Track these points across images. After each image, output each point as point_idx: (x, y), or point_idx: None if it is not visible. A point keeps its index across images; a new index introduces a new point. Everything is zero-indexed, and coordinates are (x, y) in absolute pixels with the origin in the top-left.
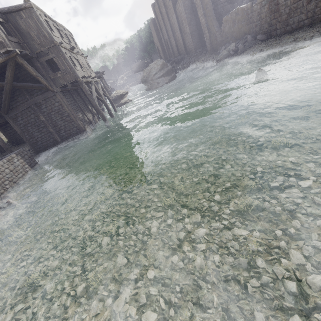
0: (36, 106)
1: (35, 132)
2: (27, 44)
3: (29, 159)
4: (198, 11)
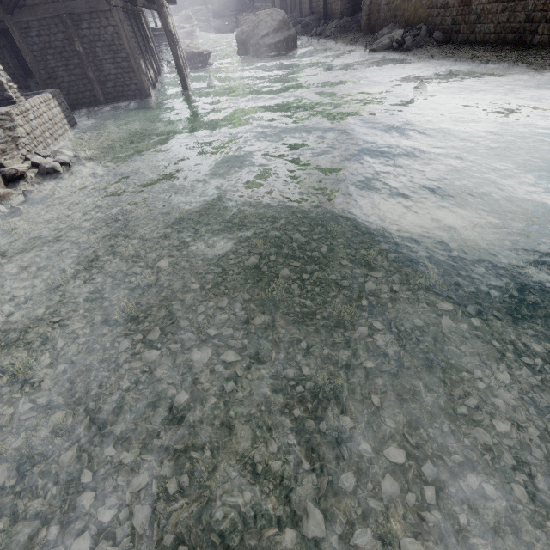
0: (71, 19)
1: (60, 70)
2: None
3: (67, 111)
4: None
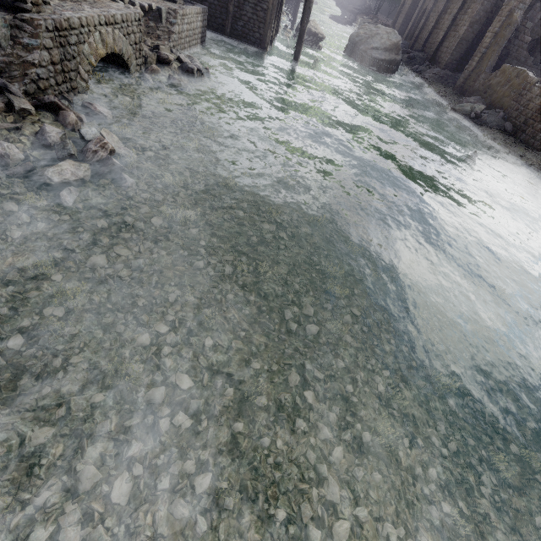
0: None
1: None
2: None
3: (204, 28)
4: (495, 22)
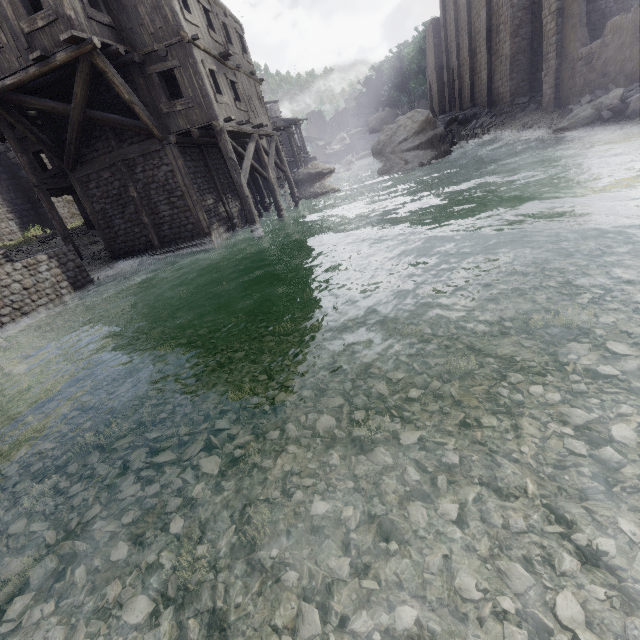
0: (127, 165)
1: (117, 218)
2: (130, 33)
3: (76, 270)
4: (545, 2)
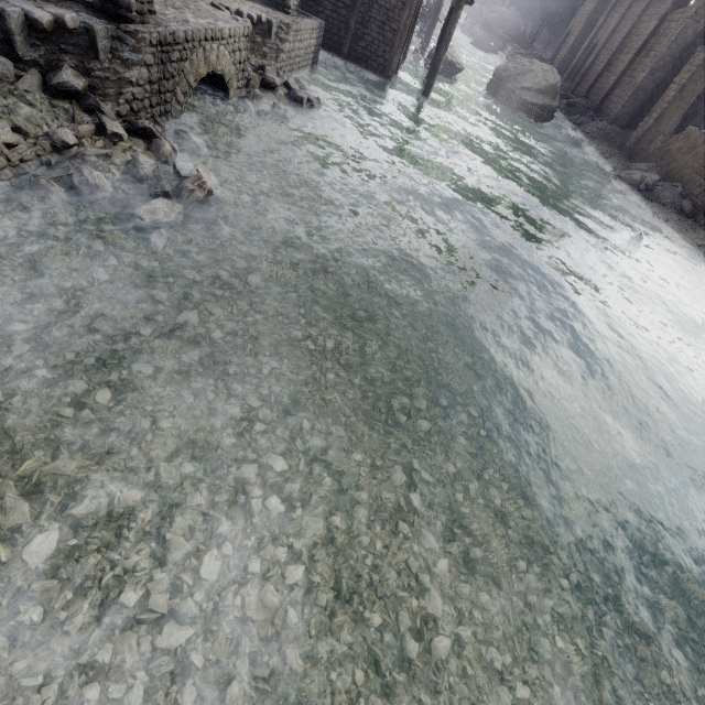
0: None
1: (329, 0)
2: None
3: (318, 47)
4: (683, 72)
